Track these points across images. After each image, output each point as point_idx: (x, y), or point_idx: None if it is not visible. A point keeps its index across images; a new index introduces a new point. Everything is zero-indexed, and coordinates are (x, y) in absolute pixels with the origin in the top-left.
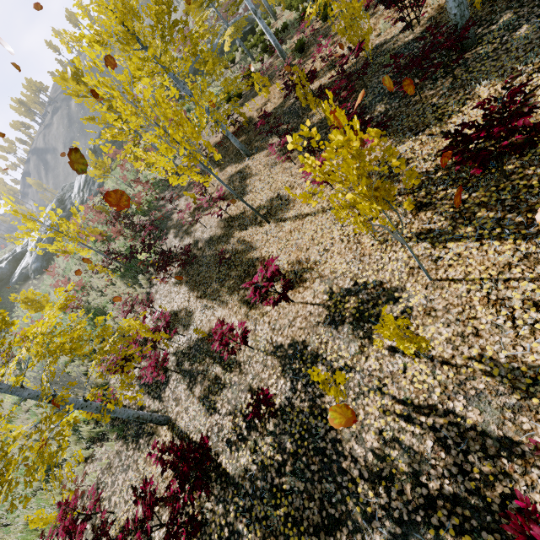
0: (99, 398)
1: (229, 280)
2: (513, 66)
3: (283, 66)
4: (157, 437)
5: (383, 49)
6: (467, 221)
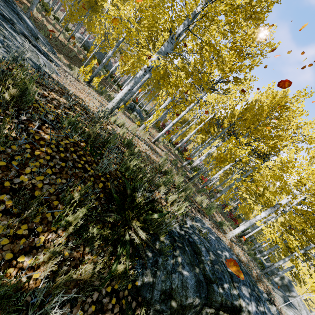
0: None
1: None
2: None
3: None
4: None
5: None
6: None
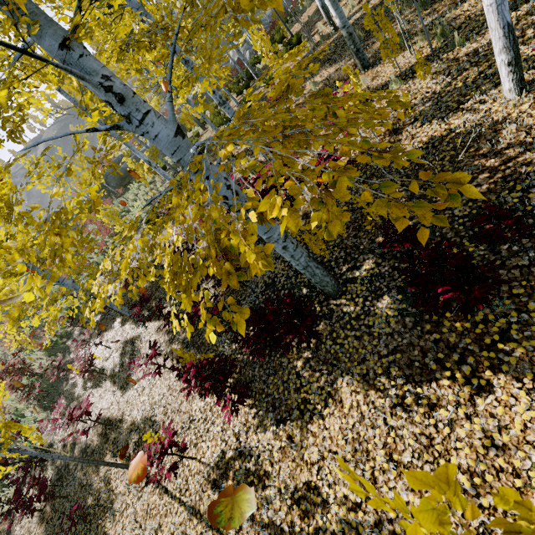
0: None
1: None
2: (375, 368)
3: None
4: None
5: None
6: None
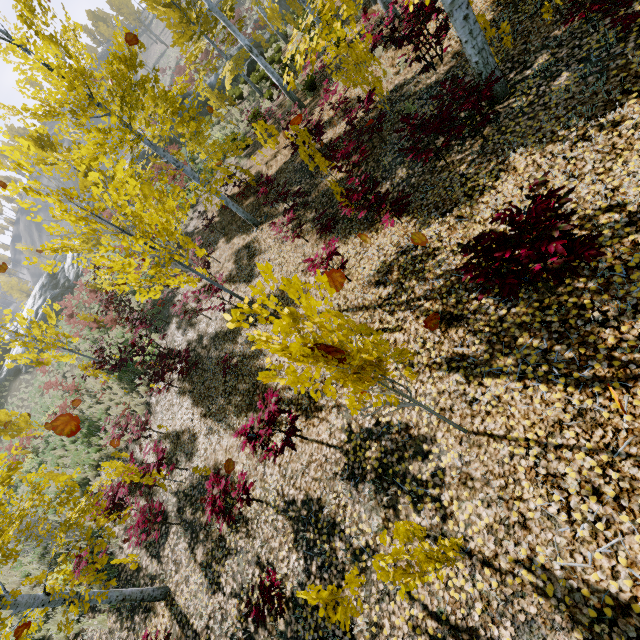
0: (84, 561)
1: (237, 396)
2: (553, 128)
3: (294, 106)
4: (154, 616)
5: (403, 92)
6: (506, 349)
